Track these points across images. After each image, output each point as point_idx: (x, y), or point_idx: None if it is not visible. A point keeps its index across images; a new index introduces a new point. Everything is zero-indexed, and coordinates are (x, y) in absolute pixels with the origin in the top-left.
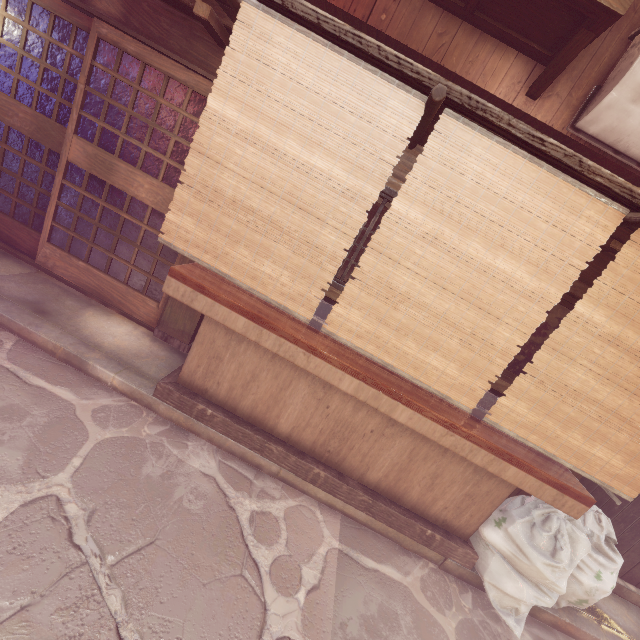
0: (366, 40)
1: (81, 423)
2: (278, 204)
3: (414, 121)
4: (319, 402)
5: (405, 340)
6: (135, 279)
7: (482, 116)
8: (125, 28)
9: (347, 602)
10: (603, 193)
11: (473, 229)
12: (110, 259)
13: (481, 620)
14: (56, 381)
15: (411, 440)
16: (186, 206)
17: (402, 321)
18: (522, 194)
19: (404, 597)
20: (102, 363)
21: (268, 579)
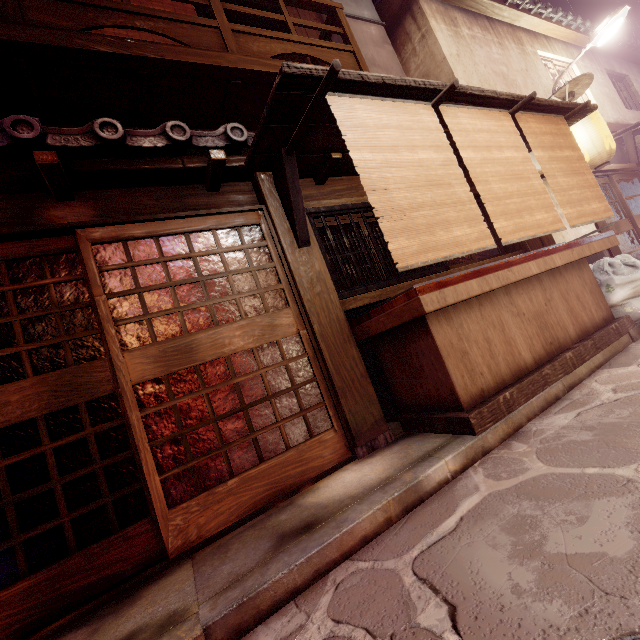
0: (407, 80)
1: (523, 482)
2: (428, 191)
3: (434, 115)
4: (519, 316)
5: (524, 217)
6: (293, 433)
7: (462, 92)
8: (122, 219)
9: None
10: (499, 107)
11: (489, 147)
12: (256, 441)
13: None
14: (445, 513)
15: (556, 289)
16: (393, 231)
17: (515, 208)
18: (484, 123)
19: None
20: (423, 469)
21: None
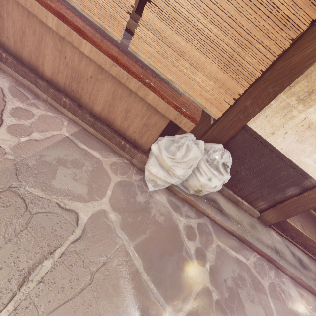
0: None
1: None
2: None
3: None
4: (60, 53)
5: None
6: None
7: None
8: None
9: (54, 151)
10: None
11: None
12: None
13: (139, 184)
14: None
15: (112, 84)
16: None
17: None
18: None
19: (95, 162)
20: None
21: (6, 127)
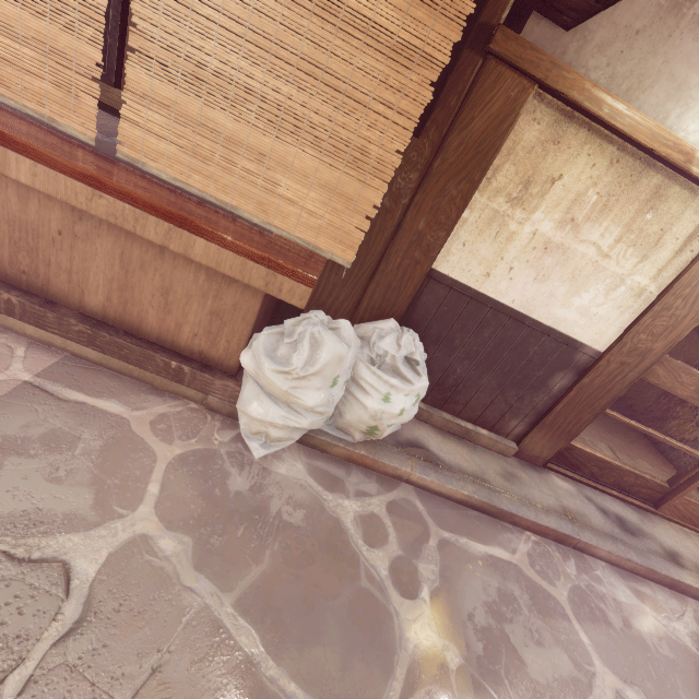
0: None
1: None
2: None
3: None
4: None
5: None
6: None
7: None
8: None
9: None
10: None
11: None
12: None
13: (233, 451)
14: None
15: (114, 240)
16: None
17: None
18: None
19: (110, 426)
20: None
21: None
